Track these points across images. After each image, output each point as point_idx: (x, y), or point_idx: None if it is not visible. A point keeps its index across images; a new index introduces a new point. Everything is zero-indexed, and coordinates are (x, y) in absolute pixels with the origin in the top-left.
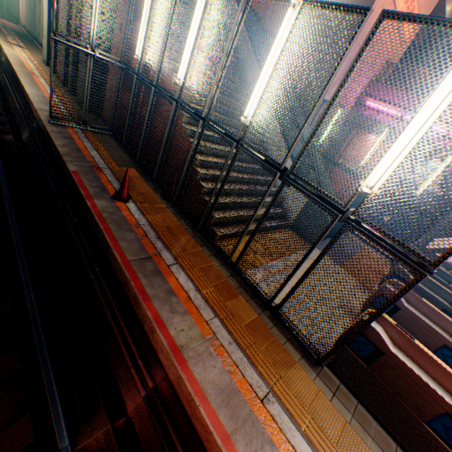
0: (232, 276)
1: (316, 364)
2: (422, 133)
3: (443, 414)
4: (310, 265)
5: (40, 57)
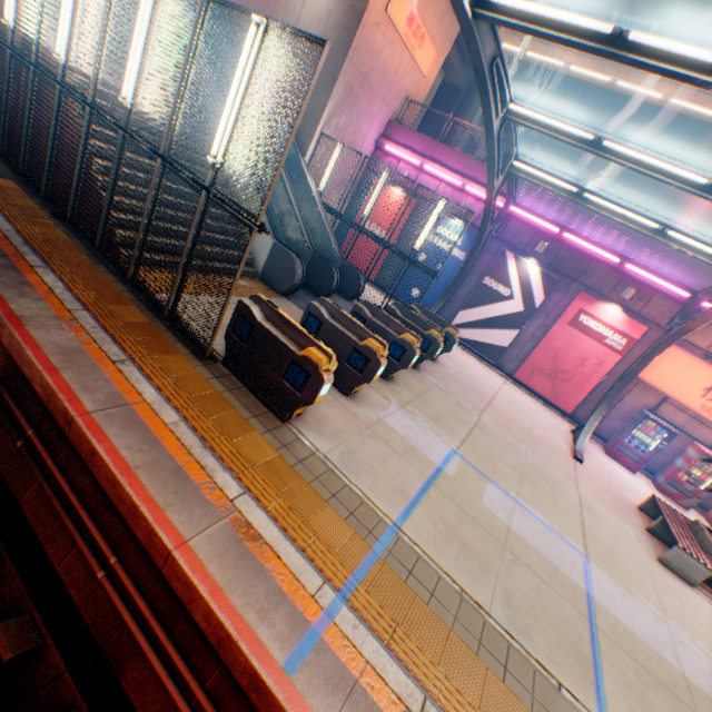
0: (133, 292)
1: (204, 356)
2: (239, 104)
3: (292, 362)
4: (190, 251)
5: None
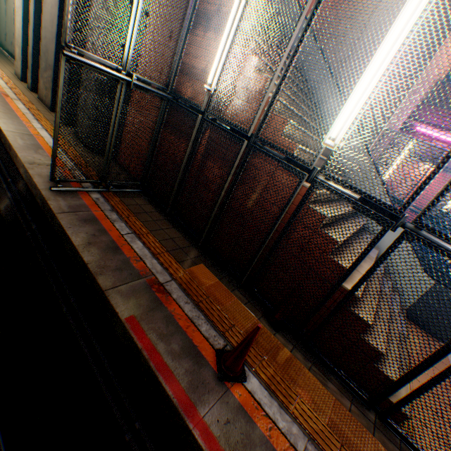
0: None
1: None
2: None
3: None
4: None
5: (9, 68)
